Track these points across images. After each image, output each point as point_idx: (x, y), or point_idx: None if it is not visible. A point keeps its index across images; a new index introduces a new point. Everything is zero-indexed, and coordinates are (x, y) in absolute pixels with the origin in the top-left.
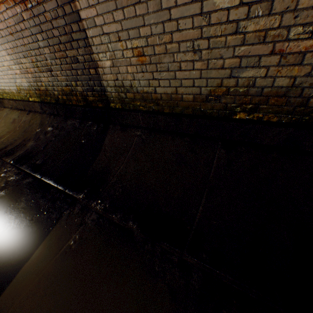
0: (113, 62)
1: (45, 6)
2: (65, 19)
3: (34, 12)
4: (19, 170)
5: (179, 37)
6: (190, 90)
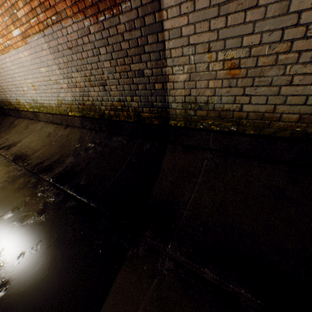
0: (191, 75)
1: (120, 18)
2: (142, 31)
3: (105, 25)
4: (58, 190)
5: (302, 46)
6: (297, 109)
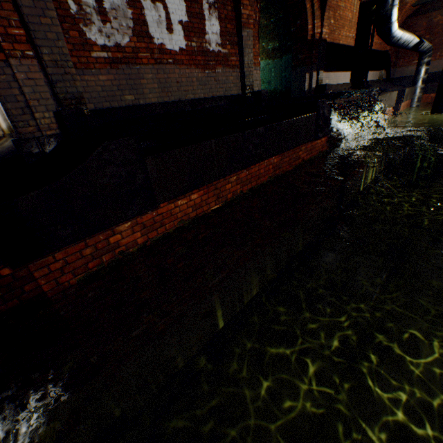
0: (7, 117)
1: None
2: None
3: None
4: None
5: None
6: None
